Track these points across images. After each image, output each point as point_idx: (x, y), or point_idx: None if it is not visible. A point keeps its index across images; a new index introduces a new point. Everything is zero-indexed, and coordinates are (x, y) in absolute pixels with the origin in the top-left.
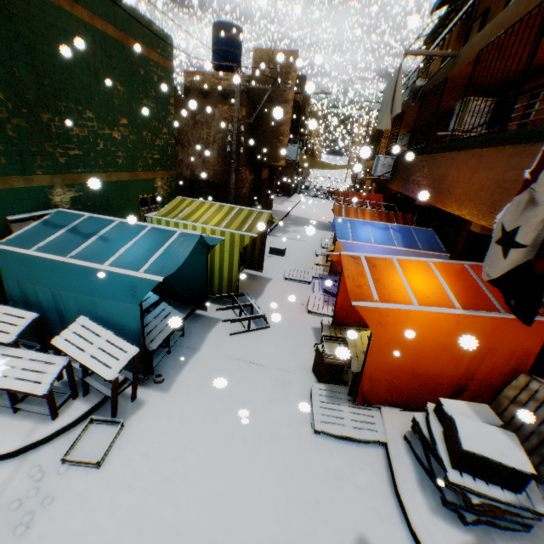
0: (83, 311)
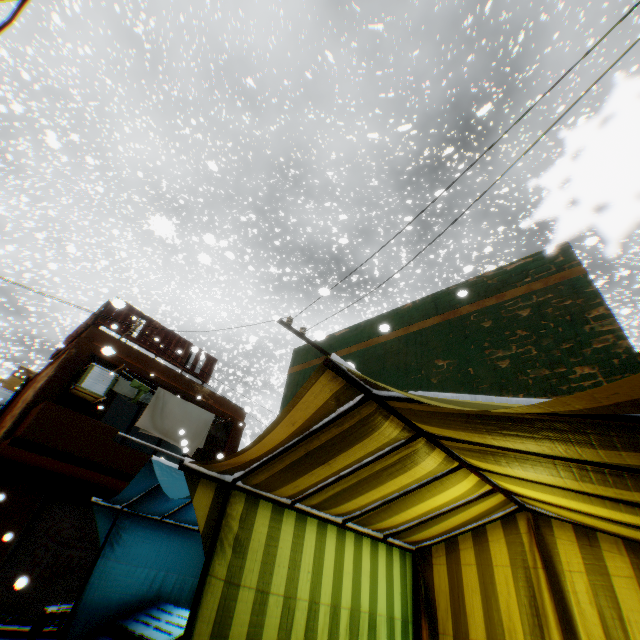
0: (163, 600)
